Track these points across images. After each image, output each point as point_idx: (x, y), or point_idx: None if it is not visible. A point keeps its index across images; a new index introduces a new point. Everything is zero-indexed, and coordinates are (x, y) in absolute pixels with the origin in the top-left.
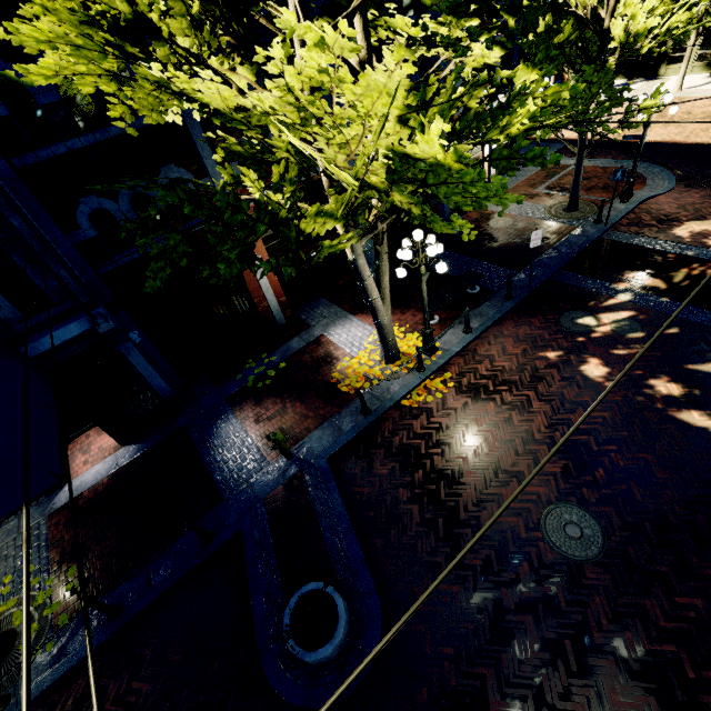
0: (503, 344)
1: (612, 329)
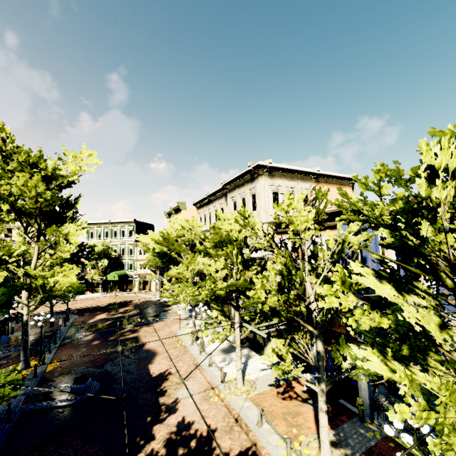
0: (66, 350)
1: (93, 337)
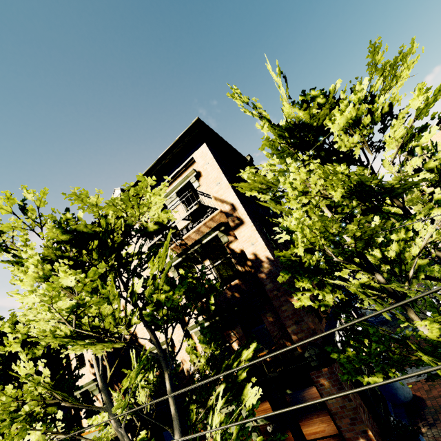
0: None
1: None
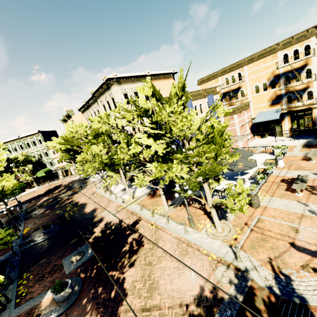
0: (30, 221)
1: (44, 210)
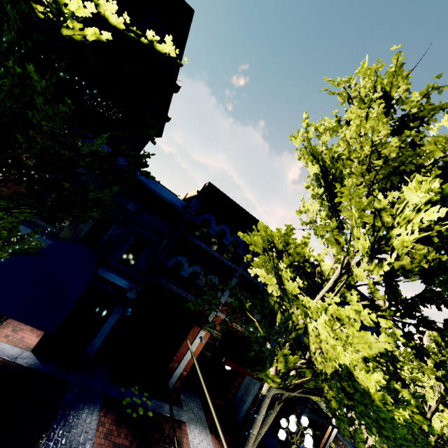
0: None
1: None
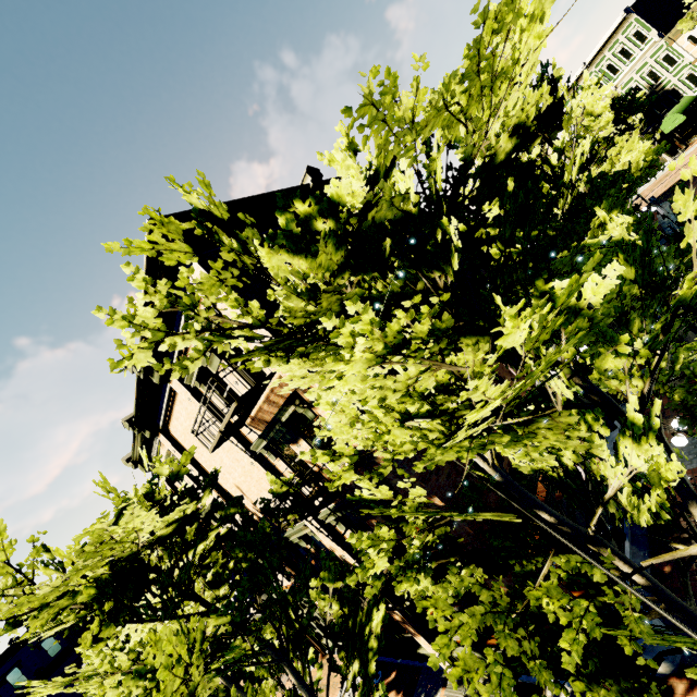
0: None
1: None
